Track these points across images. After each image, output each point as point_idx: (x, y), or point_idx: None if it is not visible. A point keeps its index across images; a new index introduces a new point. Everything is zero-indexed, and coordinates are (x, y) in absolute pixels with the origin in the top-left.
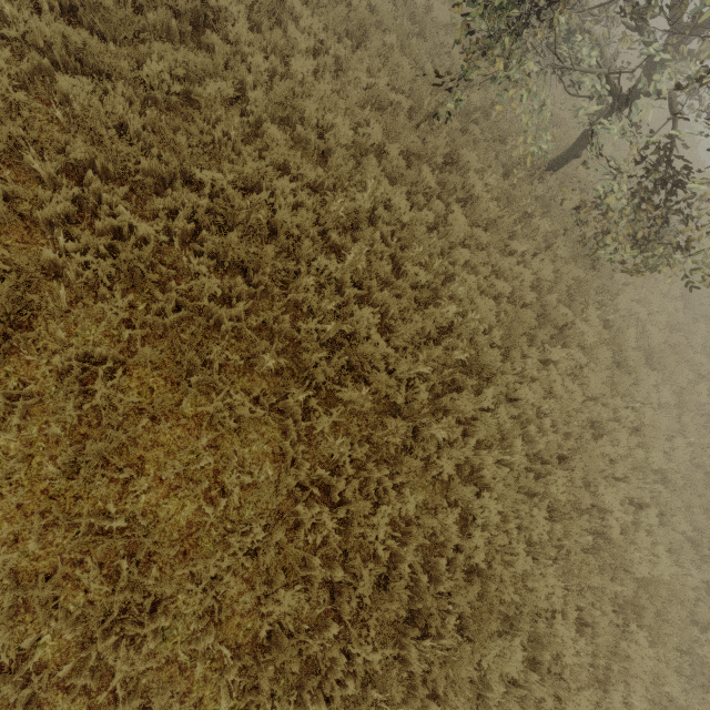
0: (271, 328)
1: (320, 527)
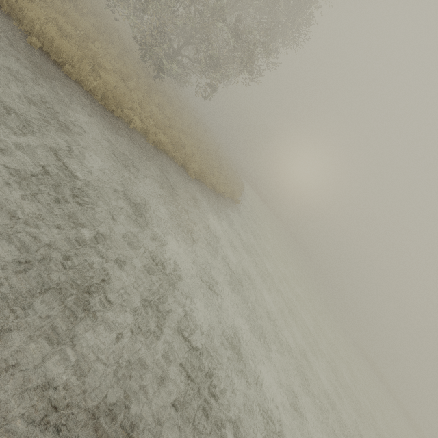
0: None
1: None
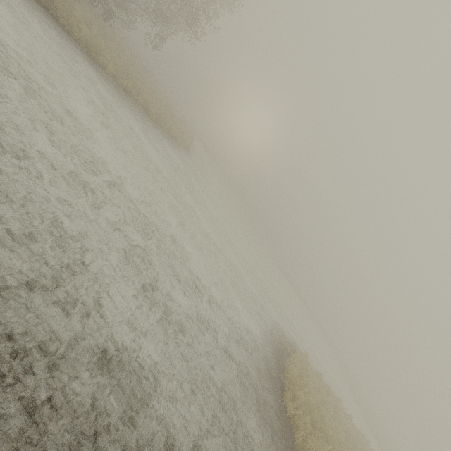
0: None
1: None
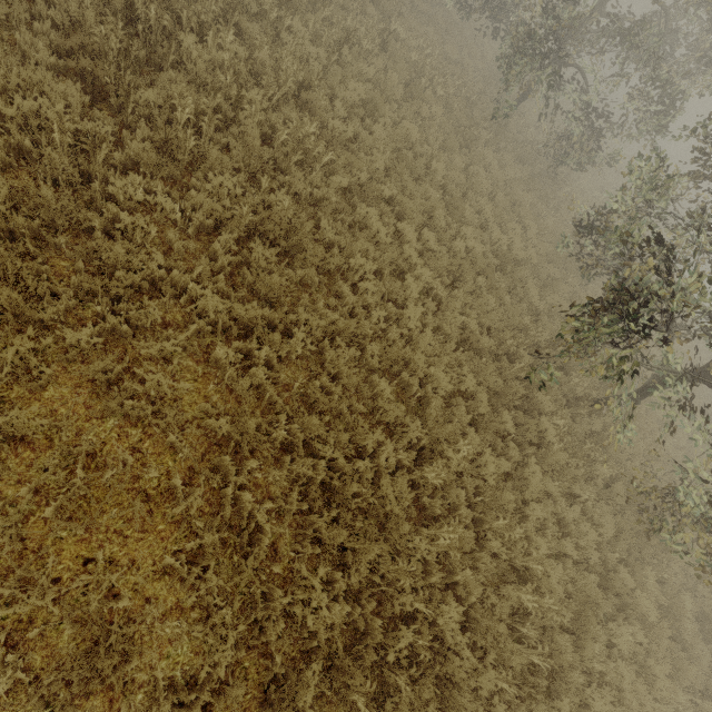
0: (357, 627)
1: None
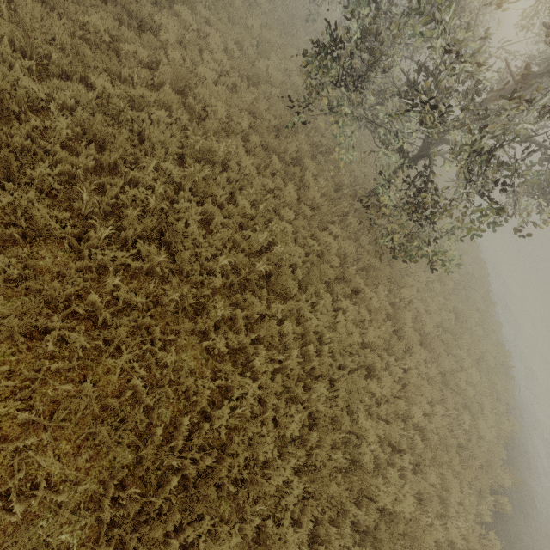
0: (106, 190)
1: (70, 344)
